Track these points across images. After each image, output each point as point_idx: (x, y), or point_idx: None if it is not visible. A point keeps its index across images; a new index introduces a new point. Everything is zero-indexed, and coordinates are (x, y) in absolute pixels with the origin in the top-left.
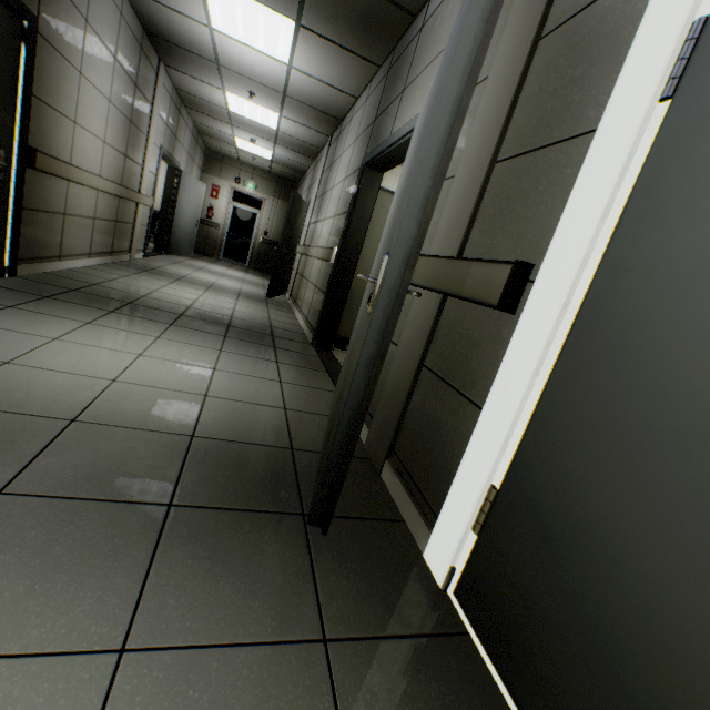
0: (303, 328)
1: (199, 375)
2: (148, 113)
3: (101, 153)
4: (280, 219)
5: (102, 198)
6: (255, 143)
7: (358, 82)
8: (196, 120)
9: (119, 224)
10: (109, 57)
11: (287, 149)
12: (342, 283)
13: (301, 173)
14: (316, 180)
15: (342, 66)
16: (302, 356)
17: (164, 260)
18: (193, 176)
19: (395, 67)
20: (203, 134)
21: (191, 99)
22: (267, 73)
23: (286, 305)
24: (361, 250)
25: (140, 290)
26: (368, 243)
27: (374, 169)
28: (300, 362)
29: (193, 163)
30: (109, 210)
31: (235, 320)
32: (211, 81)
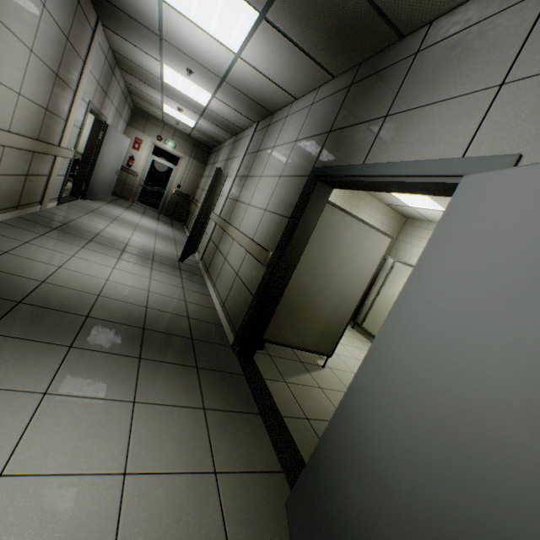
0: (219, 314)
1: (98, 514)
2: (78, 69)
3: (13, 106)
4: (193, 176)
5: (10, 152)
6: (182, 112)
7: (305, 86)
8: (128, 81)
9: (30, 177)
10: (35, 1)
11: (211, 123)
12: (275, 292)
13: (217, 142)
14: (236, 157)
15: (294, 67)
16: (228, 380)
17: (80, 207)
18: (118, 129)
19: (364, 83)
20: (133, 94)
21: (126, 62)
22: (211, 57)
23: (198, 271)
24: (298, 259)
25: (40, 268)
26: (305, 252)
27: (326, 183)
28: (228, 397)
29: (120, 118)
30: (18, 164)
31: (151, 312)
32: (150, 51)
